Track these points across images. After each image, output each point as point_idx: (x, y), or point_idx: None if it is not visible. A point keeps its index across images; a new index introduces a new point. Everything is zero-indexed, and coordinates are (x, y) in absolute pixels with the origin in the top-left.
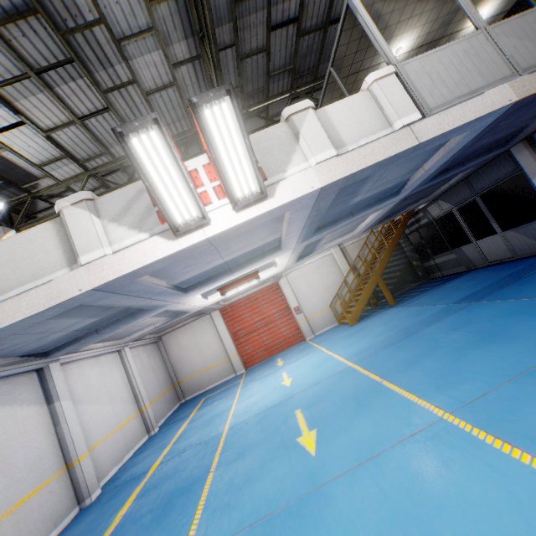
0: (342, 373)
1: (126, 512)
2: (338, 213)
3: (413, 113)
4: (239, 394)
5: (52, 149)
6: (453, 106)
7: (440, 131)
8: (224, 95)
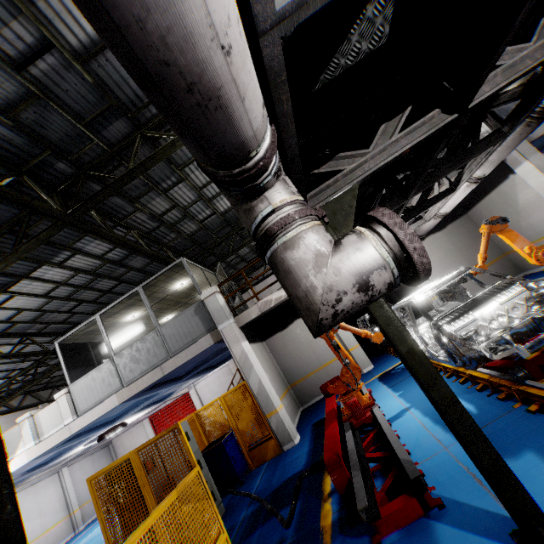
0: None
1: None
2: (120, 413)
3: (70, 418)
4: None
5: None
6: (89, 411)
7: (81, 427)
8: None
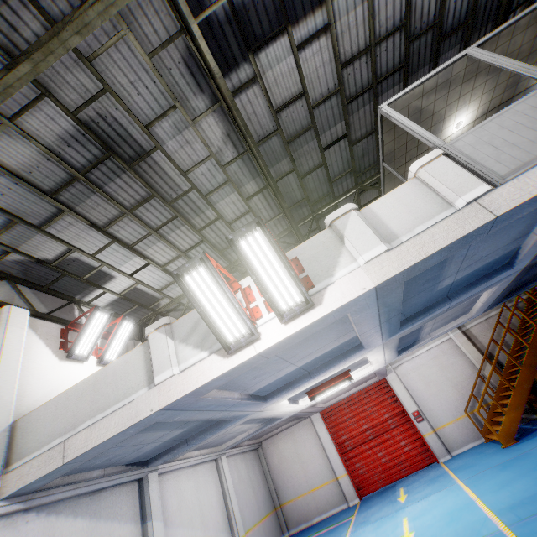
0: None
1: None
2: (428, 300)
3: (476, 187)
4: None
5: (167, 277)
6: (534, 166)
7: (524, 197)
8: (255, 227)
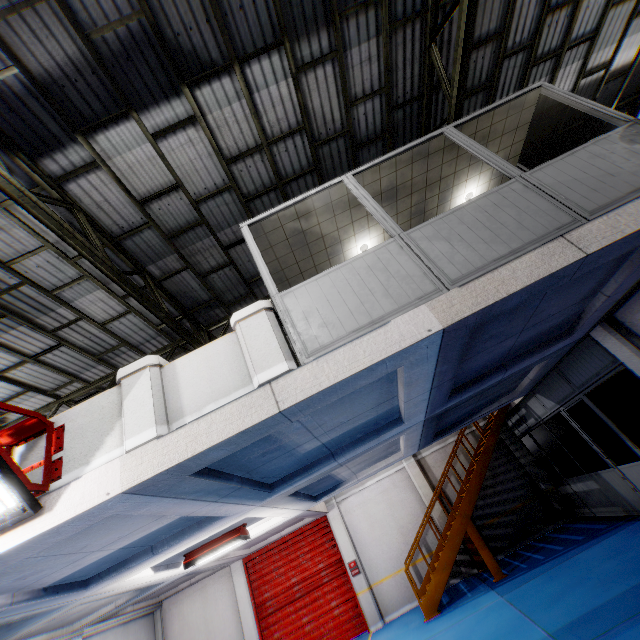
0: None
1: None
2: (301, 460)
3: (277, 364)
4: None
5: (12, 386)
6: (340, 347)
7: (314, 389)
8: None
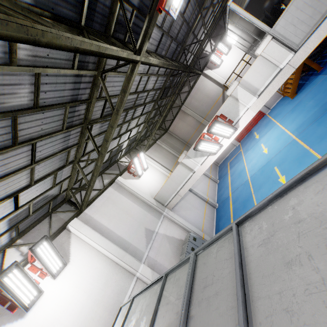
0: (290, 144)
1: (232, 208)
2: None
3: (287, 56)
4: (244, 159)
5: (137, 127)
6: (311, 35)
7: (306, 56)
8: (216, 124)
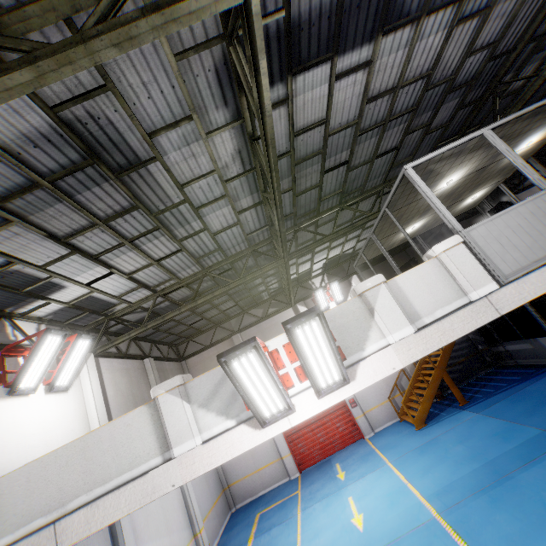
0: (427, 528)
1: None
2: None
3: (488, 283)
4: (300, 521)
5: (130, 284)
6: (530, 273)
7: (521, 301)
8: (314, 317)
